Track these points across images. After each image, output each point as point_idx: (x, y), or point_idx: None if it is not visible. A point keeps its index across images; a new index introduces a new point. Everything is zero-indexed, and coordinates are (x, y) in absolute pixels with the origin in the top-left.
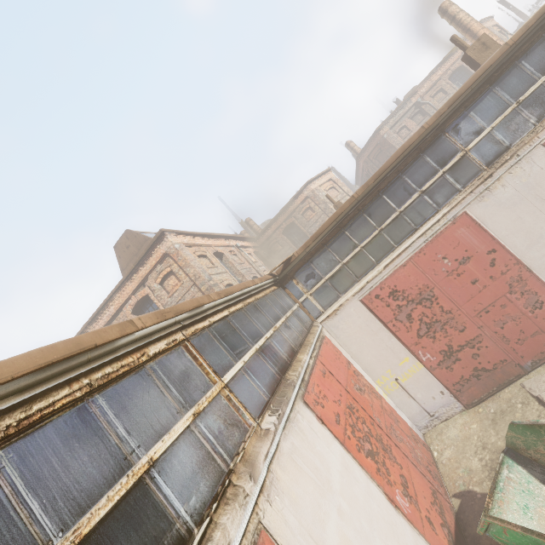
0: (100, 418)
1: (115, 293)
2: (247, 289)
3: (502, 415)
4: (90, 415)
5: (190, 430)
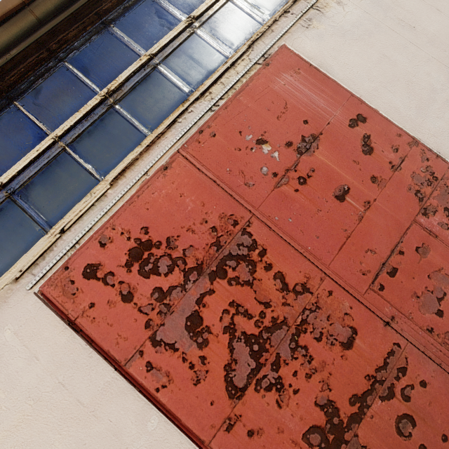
0: None
1: None
2: None
3: None
4: None
5: None
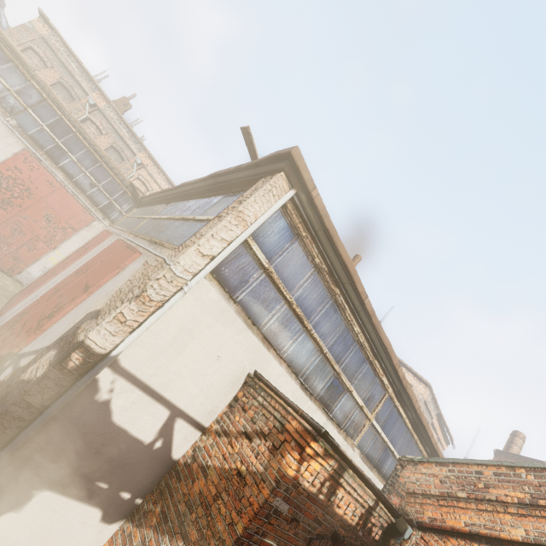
0: (5, 63)
1: None
2: (98, 150)
3: None
4: (6, 61)
5: (5, 88)
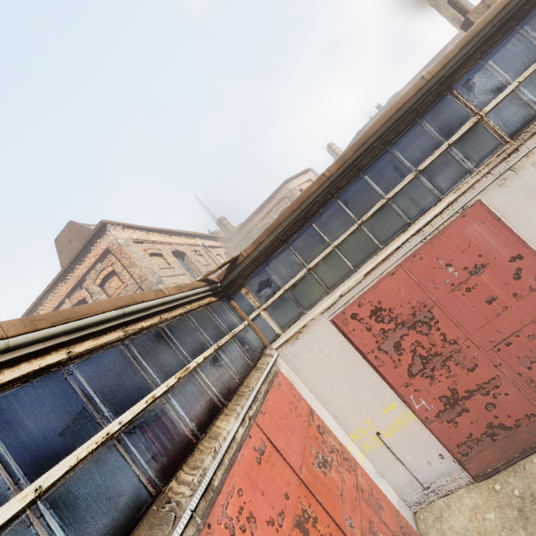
0: None
1: (46, 295)
2: (138, 306)
3: (535, 505)
4: None
5: None
